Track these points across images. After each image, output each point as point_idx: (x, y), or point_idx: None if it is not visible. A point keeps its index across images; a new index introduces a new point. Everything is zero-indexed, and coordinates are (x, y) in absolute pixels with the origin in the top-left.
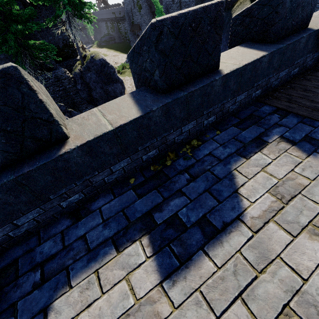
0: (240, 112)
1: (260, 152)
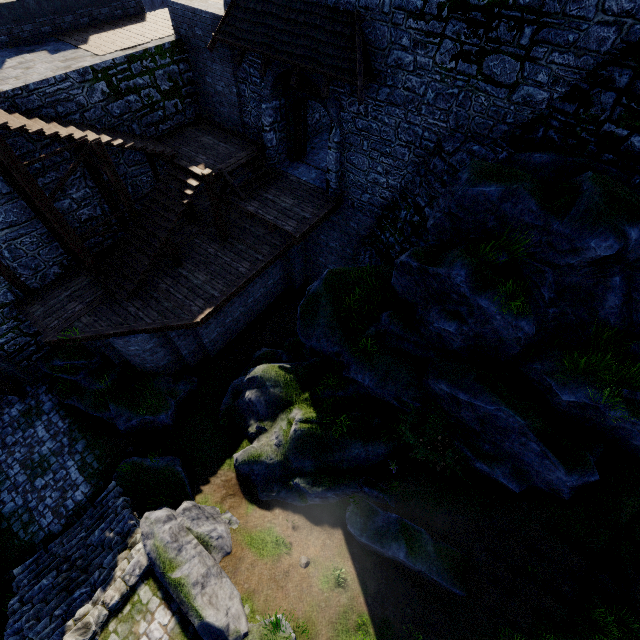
0: (35, 41)
1: (28, 54)
